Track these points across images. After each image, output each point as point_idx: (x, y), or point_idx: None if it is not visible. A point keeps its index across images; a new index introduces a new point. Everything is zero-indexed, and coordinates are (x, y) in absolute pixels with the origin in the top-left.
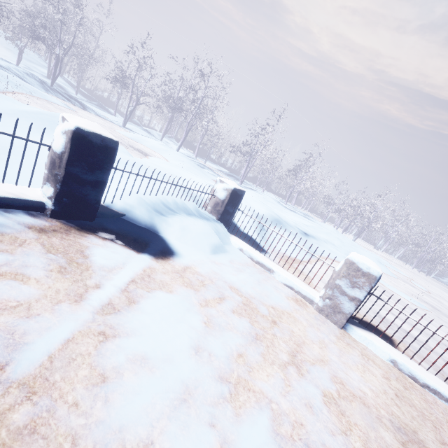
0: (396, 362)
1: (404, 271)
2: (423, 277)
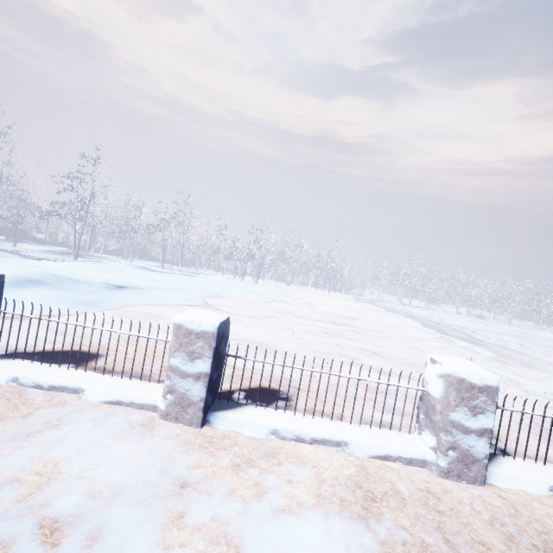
0: (18, 378)
1: (303, 295)
2: (328, 295)
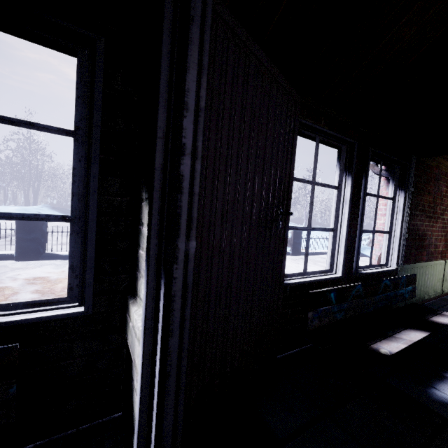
0: None
1: None
2: None
